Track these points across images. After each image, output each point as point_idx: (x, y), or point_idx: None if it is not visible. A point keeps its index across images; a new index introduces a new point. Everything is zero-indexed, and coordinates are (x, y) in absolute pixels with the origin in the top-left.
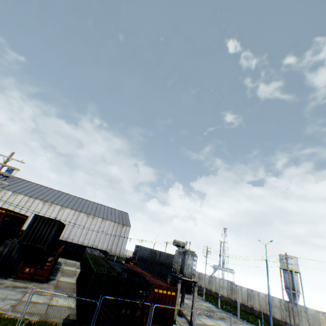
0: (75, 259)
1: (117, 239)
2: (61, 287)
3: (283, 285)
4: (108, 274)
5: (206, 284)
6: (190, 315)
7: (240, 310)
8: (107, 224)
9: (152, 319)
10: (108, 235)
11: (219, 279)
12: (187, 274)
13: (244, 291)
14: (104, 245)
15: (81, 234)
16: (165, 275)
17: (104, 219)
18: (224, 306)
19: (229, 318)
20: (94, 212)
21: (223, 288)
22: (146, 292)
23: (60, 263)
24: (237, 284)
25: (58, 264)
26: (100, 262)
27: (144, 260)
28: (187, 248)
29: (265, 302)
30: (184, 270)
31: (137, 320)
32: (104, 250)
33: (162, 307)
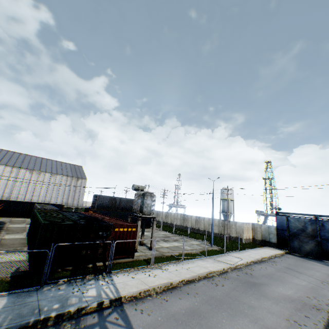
0: (24, 217)
1: (73, 192)
2: (7, 244)
3: (222, 210)
4: (60, 224)
5: (163, 219)
6: (150, 243)
7: (189, 232)
8: (59, 179)
9: (115, 253)
10: (62, 189)
11: (174, 214)
12: (147, 213)
13: (193, 219)
14: (58, 199)
15: (27, 191)
16: (126, 217)
17: (53, 174)
18: (177, 232)
19: (182, 239)
20: (40, 167)
21: (177, 219)
22: (106, 233)
23: (4, 223)
24: (188, 215)
25: (1, 224)
26: (52, 214)
27: (105, 207)
28: (146, 191)
29: (208, 224)
30: (144, 209)
31: (99, 257)
32: (58, 204)
33: (123, 242)
